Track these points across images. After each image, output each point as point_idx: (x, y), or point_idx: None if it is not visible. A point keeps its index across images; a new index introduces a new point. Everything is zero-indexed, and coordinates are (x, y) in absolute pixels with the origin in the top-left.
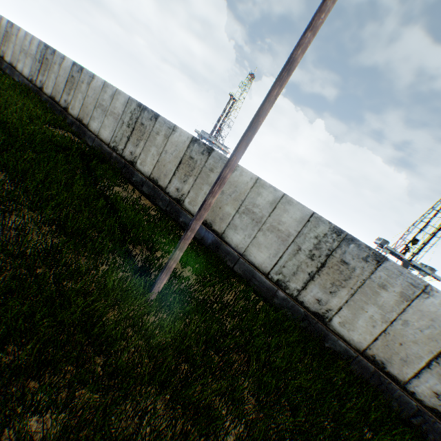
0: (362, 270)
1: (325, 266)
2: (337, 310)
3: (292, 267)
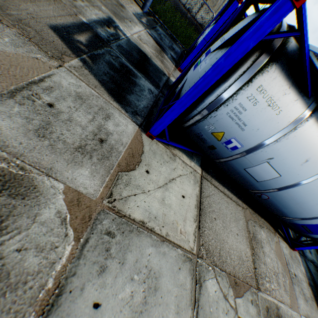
0: (220, 2)
1: (208, 0)
2: (207, 22)
3: (195, 1)
